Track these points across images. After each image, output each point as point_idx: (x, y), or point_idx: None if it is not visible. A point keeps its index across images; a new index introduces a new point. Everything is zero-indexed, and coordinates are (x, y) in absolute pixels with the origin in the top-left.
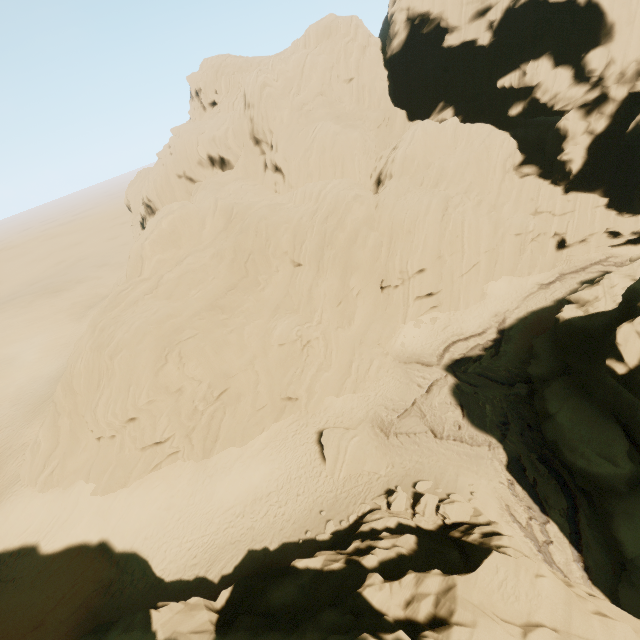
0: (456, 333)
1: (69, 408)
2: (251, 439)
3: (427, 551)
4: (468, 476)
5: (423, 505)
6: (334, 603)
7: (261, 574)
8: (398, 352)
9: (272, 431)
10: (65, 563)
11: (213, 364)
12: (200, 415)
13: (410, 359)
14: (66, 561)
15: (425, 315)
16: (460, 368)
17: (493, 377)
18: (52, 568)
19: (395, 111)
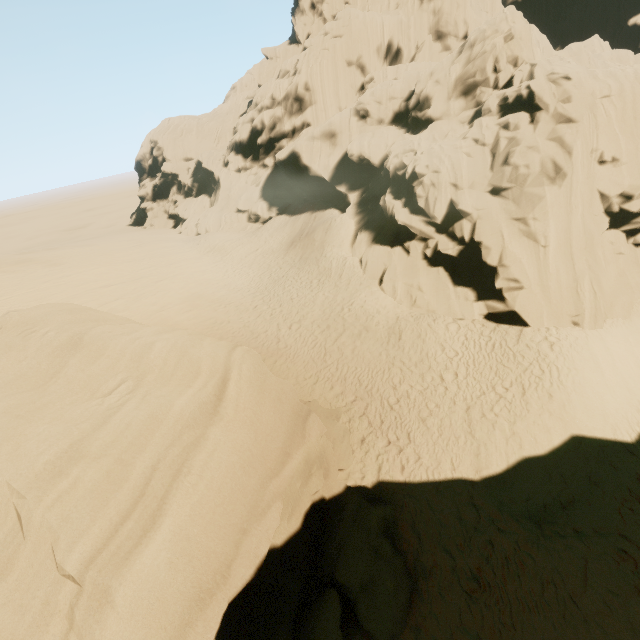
0: None
1: (580, 192)
2: None
3: None
4: None
5: None
6: None
7: None
8: None
9: None
10: None
11: None
12: None
13: None
14: None
15: None
16: None
17: None
18: None
19: None
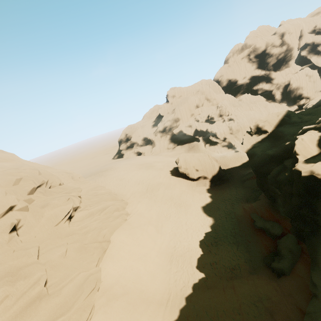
0: None
1: (244, 132)
2: None
3: None
4: None
5: None
6: None
7: None
8: None
9: None
10: None
11: None
12: None
13: None
14: None
15: None
16: None
17: None
18: None
19: None
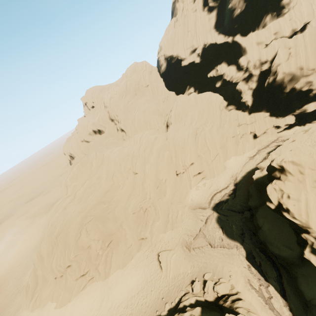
0: (215, 189)
1: (41, 265)
2: (127, 264)
3: (205, 315)
4: (228, 266)
5: (207, 287)
6: None
7: None
8: (190, 204)
9: (136, 257)
10: None
11: (103, 230)
12: (101, 256)
13: (196, 207)
14: None
15: (200, 183)
16: (219, 207)
17: (234, 210)
18: None
19: (169, 93)
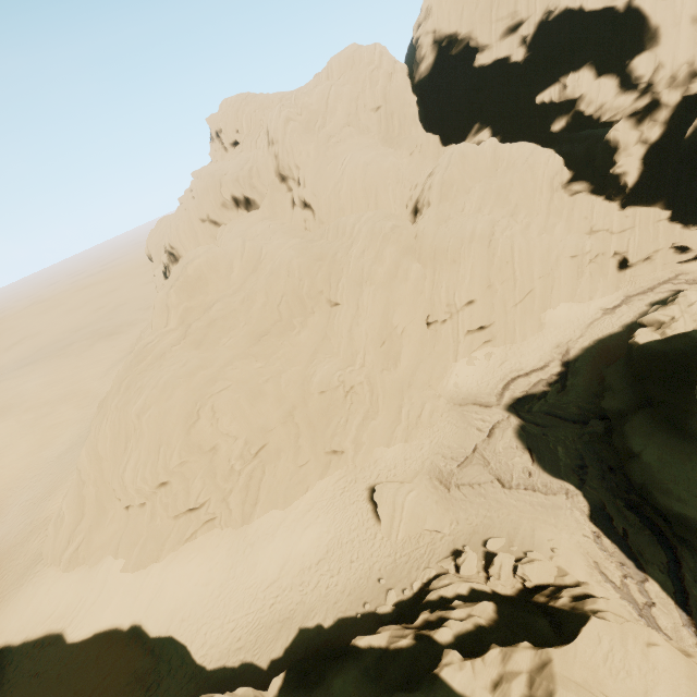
0: (515, 369)
1: (94, 475)
2: (295, 500)
3: (510, 620)
4: (546, 530)
5: (498, 566)
6: (407, 688)
7: (316, 656)
8: (451, 393)
9: (317, 490)
10: (94, 652)
11: (249, 418)
12: (237, 475)
13: (466, 400)
14: (95, 650)
15: (478, 351)
16: (523, 407)
17: (562, 415)
18: (80, 659)
19: (427, 137)
